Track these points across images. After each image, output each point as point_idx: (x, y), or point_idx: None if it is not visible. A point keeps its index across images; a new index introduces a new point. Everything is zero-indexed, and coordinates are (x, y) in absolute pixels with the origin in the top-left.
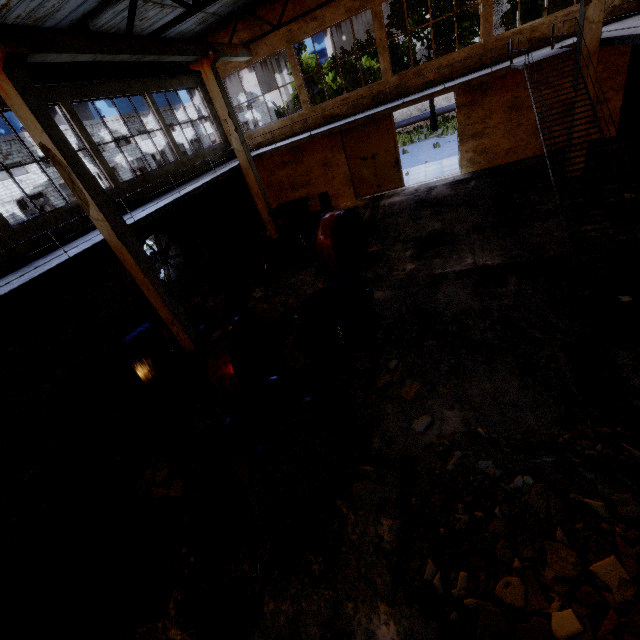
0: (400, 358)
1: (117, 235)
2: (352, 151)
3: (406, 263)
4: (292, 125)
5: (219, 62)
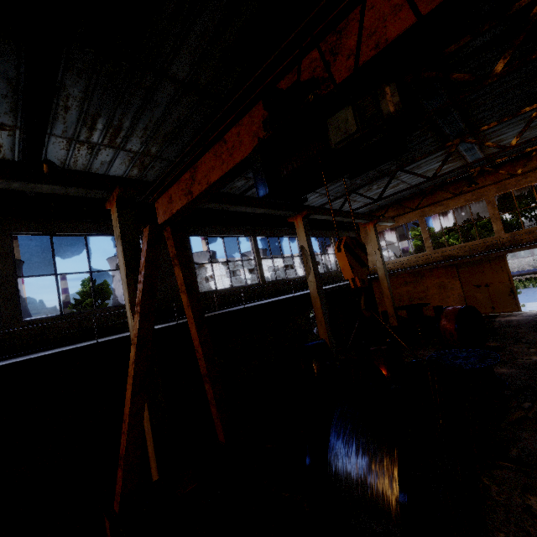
0: (534, 402)
1: (317, 290)
2: (466, 279)
3: (531, 355)
4: (416, 260)
5: None
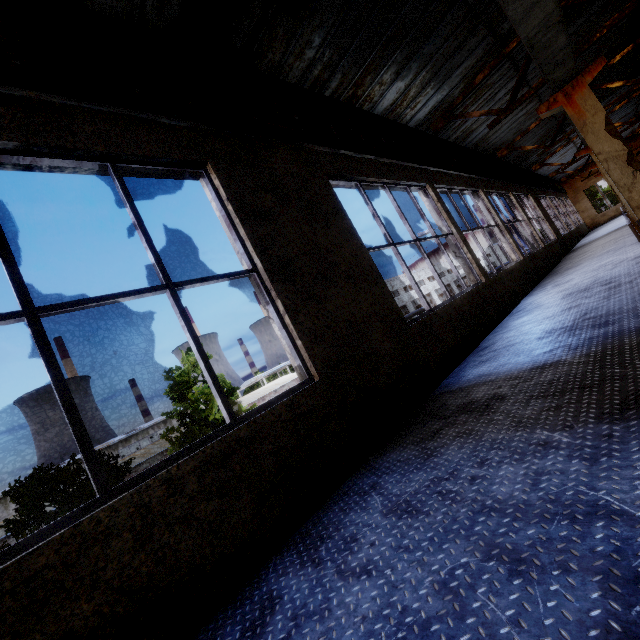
0: None
1: None
2: None
3: None
4: None
5: (580, 183)
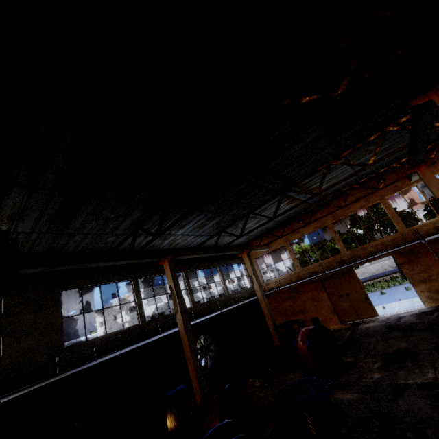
0: None
1: (184, 328)
2: (331, 291)
3: (373, 372)
4: (291, 277)
5: (254, 252)
